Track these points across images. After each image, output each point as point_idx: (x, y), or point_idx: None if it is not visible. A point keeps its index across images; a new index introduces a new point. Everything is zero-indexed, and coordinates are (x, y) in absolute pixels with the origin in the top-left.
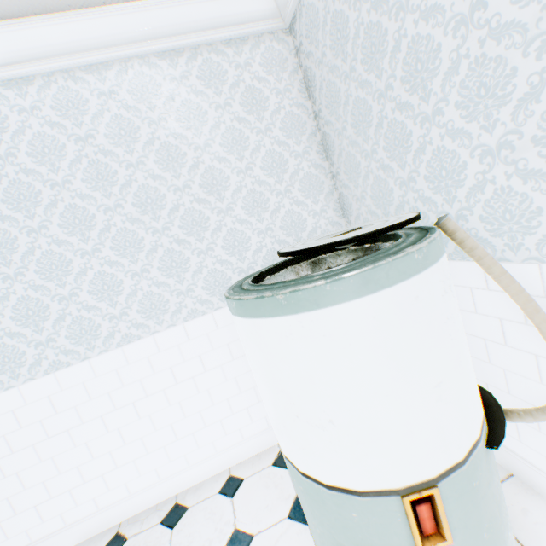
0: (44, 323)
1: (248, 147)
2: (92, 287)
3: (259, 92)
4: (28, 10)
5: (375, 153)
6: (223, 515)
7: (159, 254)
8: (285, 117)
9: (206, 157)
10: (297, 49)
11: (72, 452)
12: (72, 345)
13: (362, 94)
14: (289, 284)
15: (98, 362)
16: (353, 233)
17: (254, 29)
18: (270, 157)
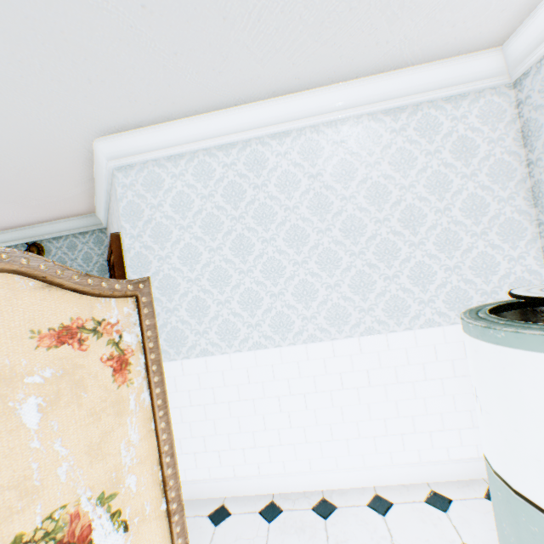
0: (256, 311)
1: (450, 189)
2: (294, 291)
3: (470, 141)
4: (304, 87)
5: None
6: (377, 528)
7: (351, 273)
8: (493, 163)
9: (408, 196)
10: (519, 101)
11: (252, 418)
12: (270, 332)
13: None
14: None
15: (285, 351)
16: None
17: (477, 86)
18: (470, 200)
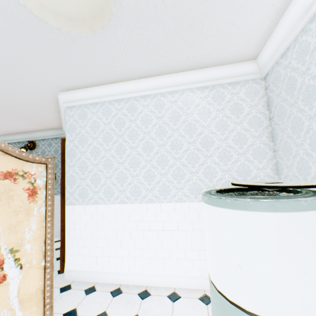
0: (124, 183)
1: (228, 129)
2: (144, 175)
3: (240, 105)
4: (157, 74)
5: (302, 145)
6: (167, 307)
7: (173, 168)
8: (251, 117)
9: (206, 131)
10: (266, 87)
11: (115, 240)
12: (130, 195)
13: (299, 114)
14: (233, 197)
15: (136, 206)
16: (274, 184)
17: (244, 78)
18: (238, 135)
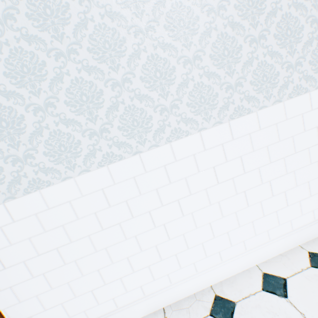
0: (97, 112)
1: None
2: (144, 74)
3: None
4: None
5: None
6: None
7: (212, 39)
8: None
9: None
10: None
11: (123, 244)
12: (123, 137)
13: None
14: None
15: (147, 157)
16: None
17: None
18: None
